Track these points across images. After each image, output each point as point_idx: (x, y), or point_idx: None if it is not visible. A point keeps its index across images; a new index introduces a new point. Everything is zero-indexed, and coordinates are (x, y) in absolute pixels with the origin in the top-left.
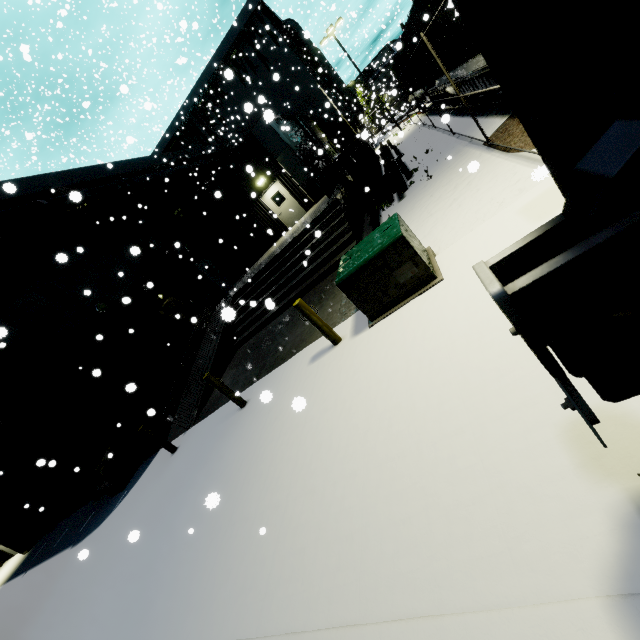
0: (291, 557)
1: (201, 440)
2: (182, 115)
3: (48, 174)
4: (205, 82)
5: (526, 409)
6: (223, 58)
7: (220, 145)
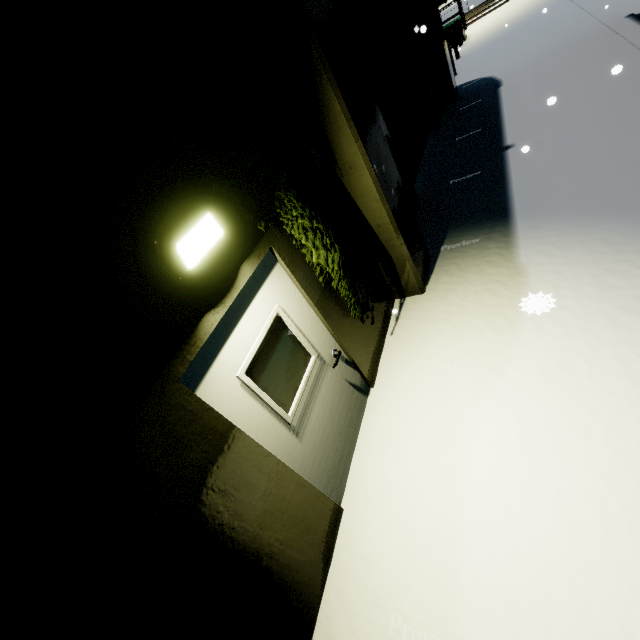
0: (541, 0)
1: (464, 62)
2: None
3: None
4: None
5: (522, 2)
6: None
7: None
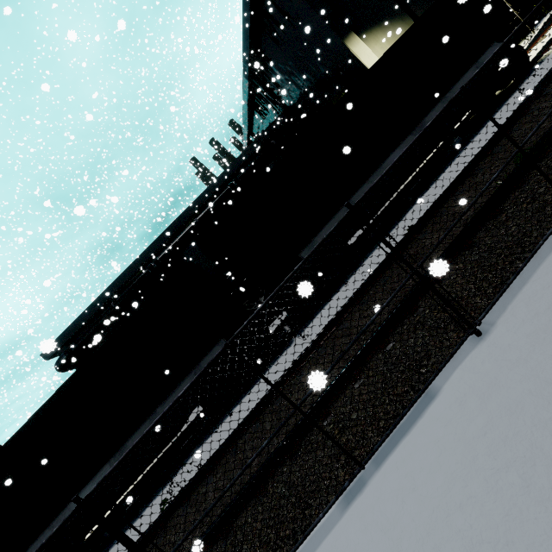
0: None
1: None
2: (246, 89)
3: (121, 274)
4: (247, 58)
5: None
6: (251, 31)
7: (267, 130)
